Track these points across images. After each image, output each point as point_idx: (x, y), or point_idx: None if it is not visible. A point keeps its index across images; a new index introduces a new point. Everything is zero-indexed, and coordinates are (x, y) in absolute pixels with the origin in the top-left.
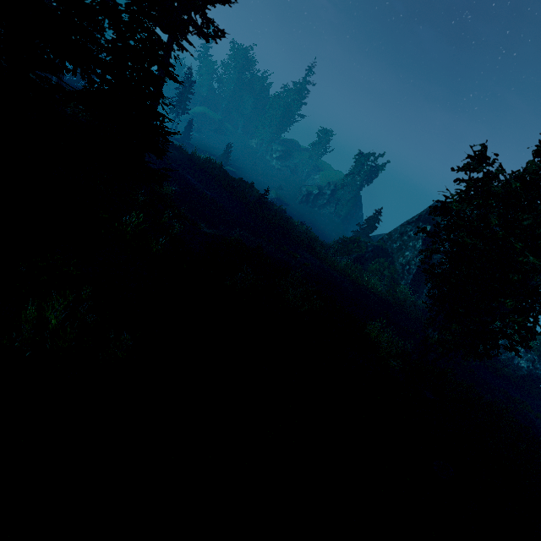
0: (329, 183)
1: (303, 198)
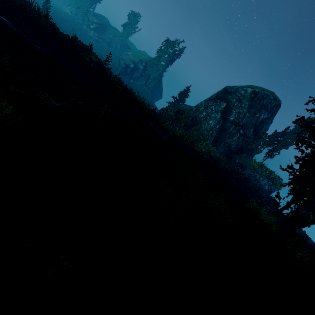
0: (141, 60)
1: (122, 69)
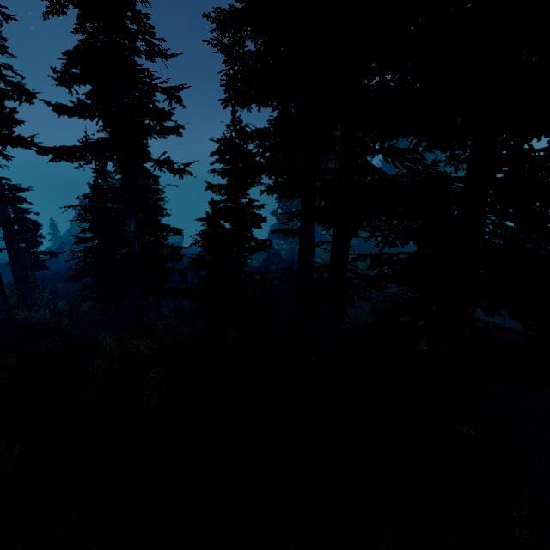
0: None
1: None
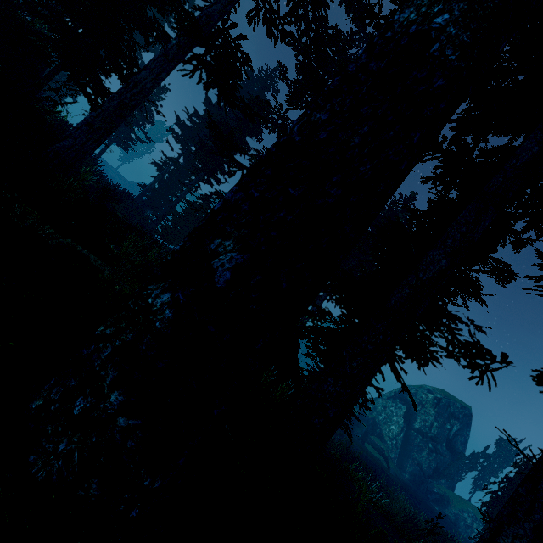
0: None
1: None
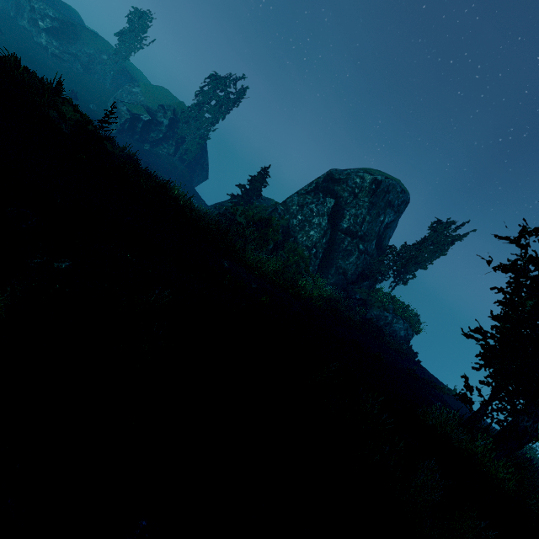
0: (162, 107)
1: (126, 124)
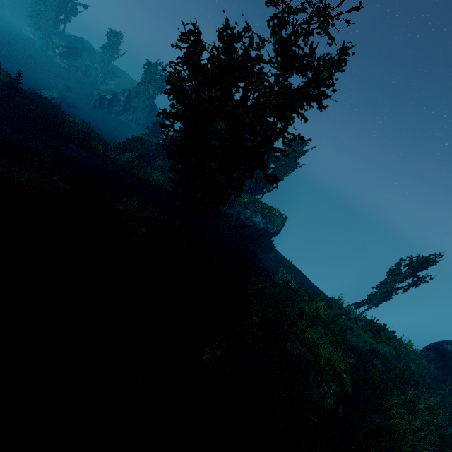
0: (123, 90)
1: (97, 102)
